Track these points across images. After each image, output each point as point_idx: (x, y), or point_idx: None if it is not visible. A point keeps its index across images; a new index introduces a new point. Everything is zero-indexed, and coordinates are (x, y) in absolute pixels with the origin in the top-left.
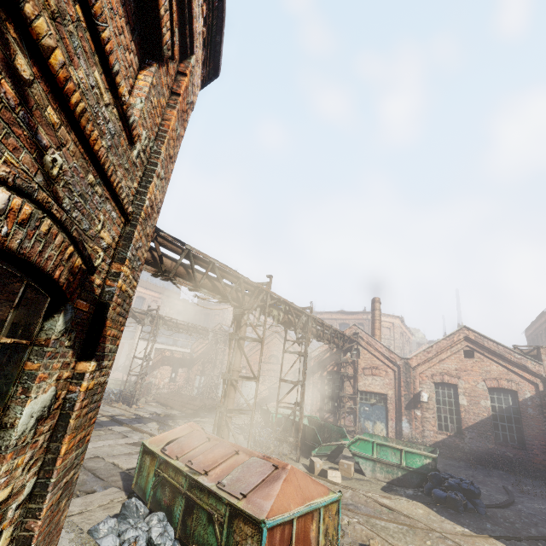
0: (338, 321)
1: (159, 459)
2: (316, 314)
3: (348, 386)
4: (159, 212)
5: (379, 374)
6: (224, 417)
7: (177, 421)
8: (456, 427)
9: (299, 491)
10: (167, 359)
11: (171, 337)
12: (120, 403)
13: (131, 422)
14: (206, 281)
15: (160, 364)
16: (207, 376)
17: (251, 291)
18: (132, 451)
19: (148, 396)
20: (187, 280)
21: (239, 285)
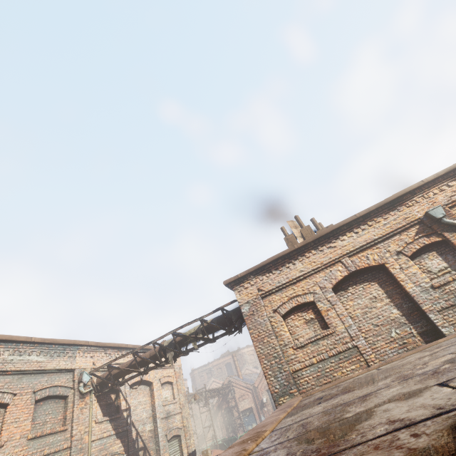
0: (223, 363)
1: None
2: (209, 364)
3: (235, 411)
4: None
5: (246, 398)
6: None
7: None
8: None
9: (217, 453)
10: None
11: None
12: None
13: None
14: None
15: None
16: None
17: None
18: None
19: None
20: None
21: None
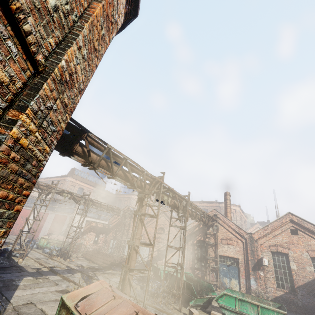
0: (200, 207)
1: (71, 314)
2: None
3: (211, 251)
4: (81, 93)
5: (232, 244)
6: (127, 275)
7: (95, 272)
8: (290, 286)
9: None
10: (93, 228)
11: (97, 213)
12: (59, 257)
13: (63, 272)
14: (120, 172)
15: (88, 231)
16: (118, 240)
17: (150, 181)
18: (58, 298)
19: (78, 252)
20: (107, 170)
21: (142, 176)
